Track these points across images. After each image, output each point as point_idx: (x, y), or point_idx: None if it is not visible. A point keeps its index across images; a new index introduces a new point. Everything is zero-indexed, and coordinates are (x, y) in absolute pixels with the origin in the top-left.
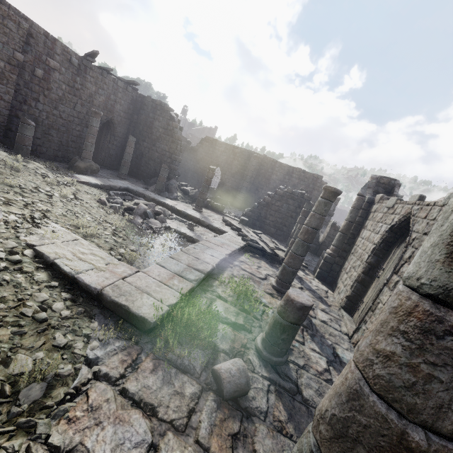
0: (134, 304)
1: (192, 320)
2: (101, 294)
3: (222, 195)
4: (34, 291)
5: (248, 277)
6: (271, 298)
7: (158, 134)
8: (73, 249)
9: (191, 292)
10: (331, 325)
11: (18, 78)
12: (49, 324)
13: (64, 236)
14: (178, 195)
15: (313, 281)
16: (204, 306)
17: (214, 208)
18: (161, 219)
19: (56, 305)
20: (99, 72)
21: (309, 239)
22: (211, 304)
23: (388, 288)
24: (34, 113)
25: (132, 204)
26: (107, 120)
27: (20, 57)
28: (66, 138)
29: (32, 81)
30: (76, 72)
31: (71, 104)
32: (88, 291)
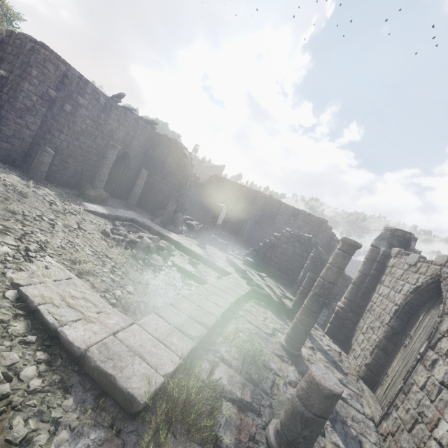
0: (123, 373)
1: (191, 398)
2: (84, 357)
3: (226, 231)
4: (3, 350)
5: (254, 332)
6: (281, 362)
7: (170, 169)
8: (63, 291)
9: (191, 353)
10: (352, 404)
11: (47, 111)
12: (10, 402)
13: (56, 273)
14: (182, 229)
15: (323, 338)
16: (206, 373)
17: (217, 245)
18: (164, 255)
19: (25, 371)
20: (123, 111)
21: (325, 295)
22: (214, 369)
23: (423, 366)
24: (55, 142)
25: (136, 237)
26: (124, 153)
27: (52, 94)
28: (82, 166)
29: (59, 115)
30: (101, 110)
31: (92, 137)
32: (69, 350)
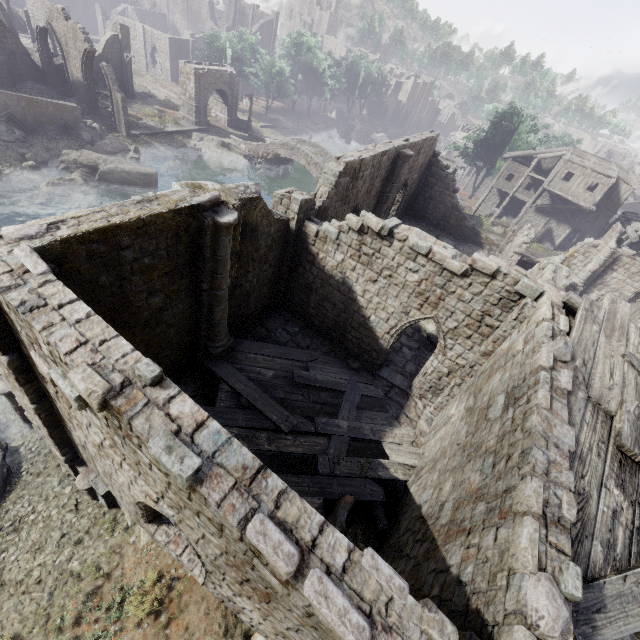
0: None
1: None
2: None
3: None
4: None
5: None
6: None
7: None
8: None
9: None
10: None
11: None
12: None
13: None
14: None
15: None
16: None
17: None
18: None
19: None
20: None
21: None
22: None
23: None
24: None
25: None
26: None
27: None
28: None
29: None
30: None
31: None
32: None
